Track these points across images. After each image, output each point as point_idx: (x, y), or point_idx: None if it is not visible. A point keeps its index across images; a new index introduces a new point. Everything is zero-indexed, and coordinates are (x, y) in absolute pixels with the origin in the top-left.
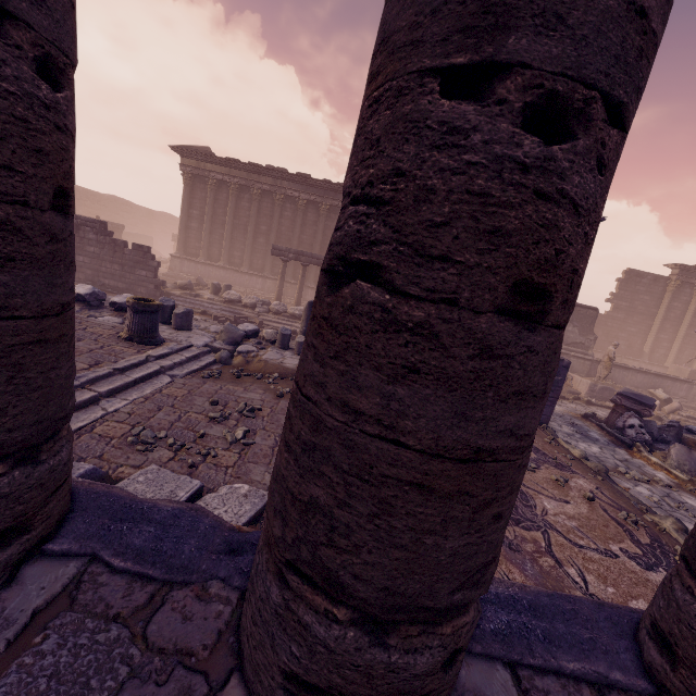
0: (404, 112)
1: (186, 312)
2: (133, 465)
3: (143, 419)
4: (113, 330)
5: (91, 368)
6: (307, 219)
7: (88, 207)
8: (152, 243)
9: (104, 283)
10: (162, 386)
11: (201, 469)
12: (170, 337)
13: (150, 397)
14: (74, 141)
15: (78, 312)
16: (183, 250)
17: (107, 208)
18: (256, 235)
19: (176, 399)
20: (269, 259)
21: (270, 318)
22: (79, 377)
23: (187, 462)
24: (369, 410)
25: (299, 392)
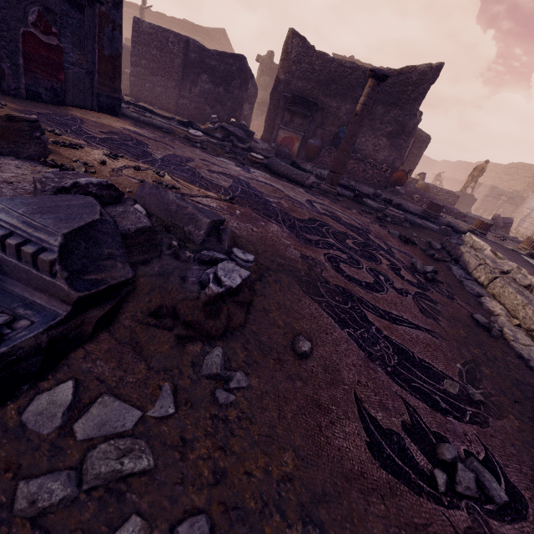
0: None
1: None
2: None
3: None
4: None
5: None
6: None
7: None
8: None
9: None
10: None
11: None
12: None
13: None
14: None
15: None
16: None
17: None
18: None
19: None
20: None
21: None
22: None
23: None
24: None
25: None
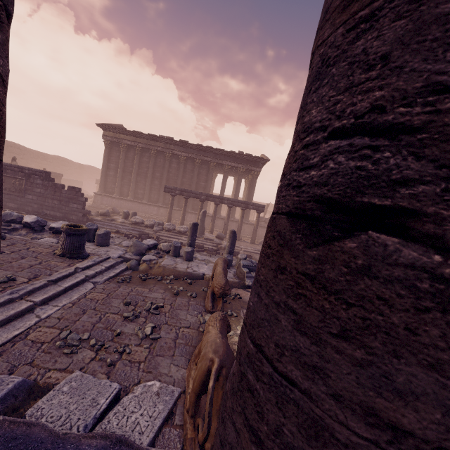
0: (439, 13)
1: (105, 233)
2: (59, 369)
3: (70, 322)
4: (50, 248)
5: (30, 281)
6: (186, 168)
7: (38, 162)
8: (82, 185)
9: (46, 213)
10: (86, 292)
11: (118, 366)
12: (93, 252)
13: (77, 302)
14: (5, 87)
15: (25, 235)
16: (103, 190)
17: (51, 163)
18: (153, 179)
19: (97, 302)
20: (161, 194)
21: (163, 234)
22: (19, 290)
23: (106, 361)
24: (422, 431)
25: (268, 363)
